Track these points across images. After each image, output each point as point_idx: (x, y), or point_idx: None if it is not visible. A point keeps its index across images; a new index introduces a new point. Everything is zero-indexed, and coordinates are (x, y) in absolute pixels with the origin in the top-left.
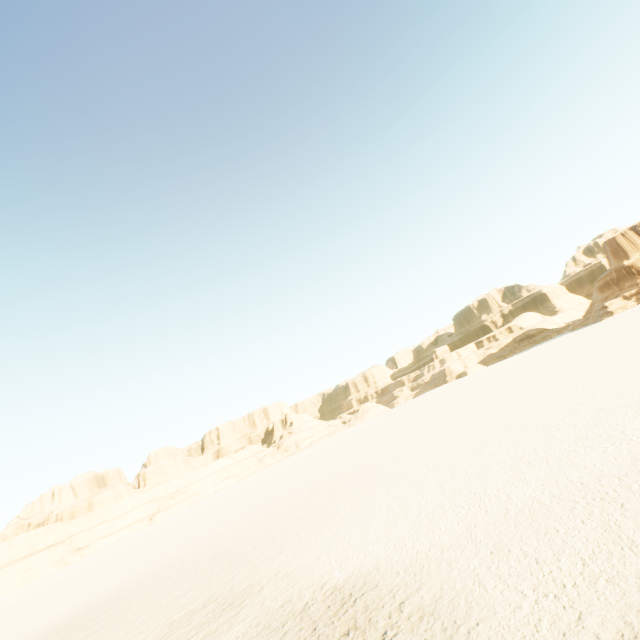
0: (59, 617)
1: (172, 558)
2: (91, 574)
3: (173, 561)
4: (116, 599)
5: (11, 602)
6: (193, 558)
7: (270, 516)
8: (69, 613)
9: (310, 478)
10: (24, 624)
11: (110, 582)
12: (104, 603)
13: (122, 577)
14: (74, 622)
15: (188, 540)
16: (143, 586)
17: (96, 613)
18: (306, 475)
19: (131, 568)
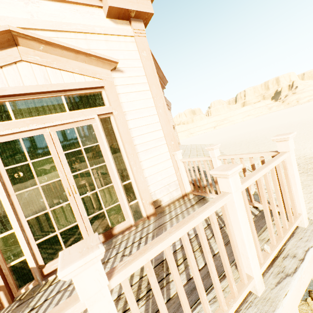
0: None
1: (229, 140)
2: (199, 140)
3: (229, 141)
4: None
5: None
6: (238, 141)
7: (276, 133)
8: None
9: (304, 119)
10: None
11: (207, 143)
12: None
13: (211, 143)
14: None
15: (234, 136)
16: (220, 146)
17: None
18: (301, 117)
19: (213, 141)
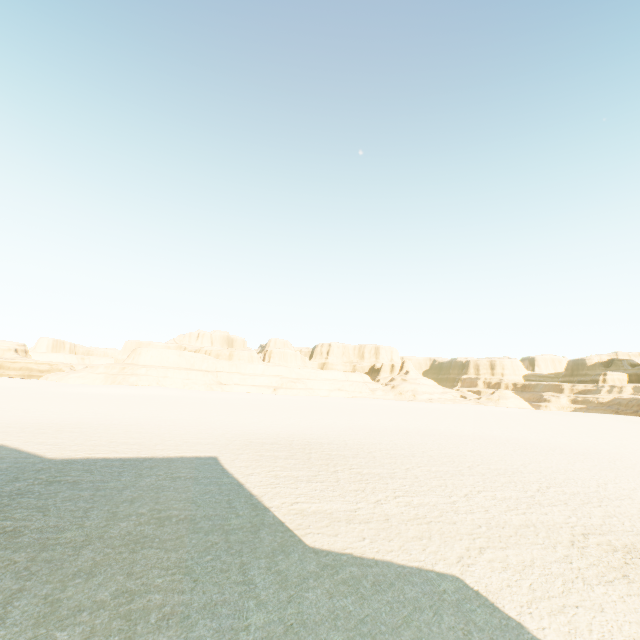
0: (276, 432)
1: (382, 438)
2: (256, 408)
3: (392, 443)
4: (354, 449)
5: (183, 395)
6: (436, 454)
7: (529, 459)
8: (287, 434)
9: (521, 438)
10: (229, 419)
11: (303, 426)
12: (336, 445)
13: (317, 428)
14: (315, 447)
15: (374, 428)
16: (385, 452)
17: (342, 452)
18: (498, 431)
19: (316, 424)
